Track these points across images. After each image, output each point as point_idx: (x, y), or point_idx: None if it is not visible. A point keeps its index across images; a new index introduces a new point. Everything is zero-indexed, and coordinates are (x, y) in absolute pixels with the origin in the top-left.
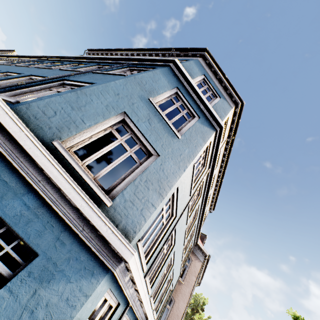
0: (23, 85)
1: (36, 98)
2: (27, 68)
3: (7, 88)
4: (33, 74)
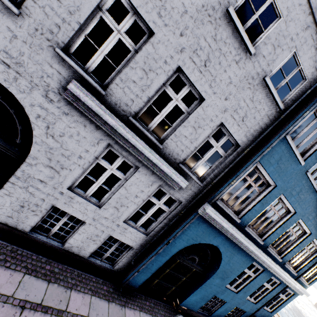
0: (310, 265)
1: (313, 282)
2: (316, 200)
3: (304, 270)
4: (316, 237)
